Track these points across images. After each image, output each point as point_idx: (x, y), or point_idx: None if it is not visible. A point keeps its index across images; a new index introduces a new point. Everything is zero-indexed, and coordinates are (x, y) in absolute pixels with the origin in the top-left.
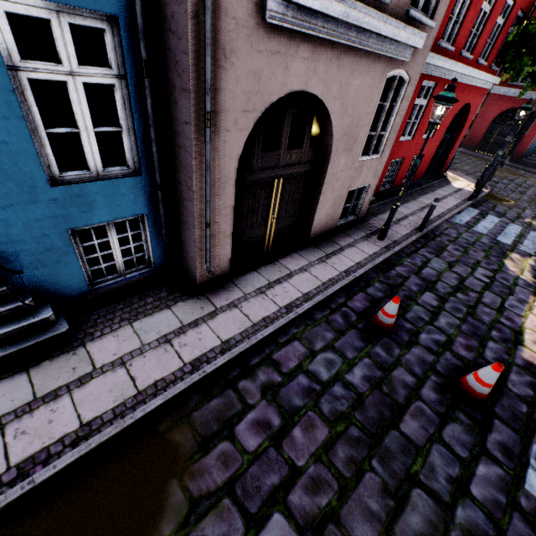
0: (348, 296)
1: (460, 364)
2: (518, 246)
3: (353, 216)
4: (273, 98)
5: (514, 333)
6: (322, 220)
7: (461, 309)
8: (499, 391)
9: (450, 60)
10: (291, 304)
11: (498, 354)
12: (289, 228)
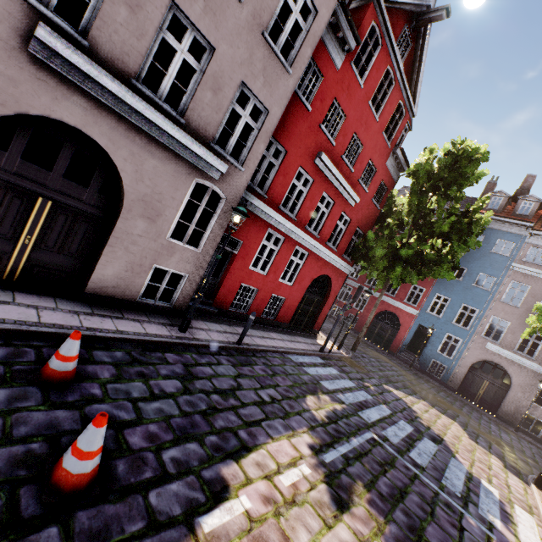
0: (58, 345)
1: (109, 447)
2: (337, 393)
3: (167, 303)
4: (35, 111)
5: (241, 447)
6: (109, 279)
7: (200, 406)
8: (125, 493)
9: (291, 223)
10: None
11: (187, 457)
12: (59, 268)
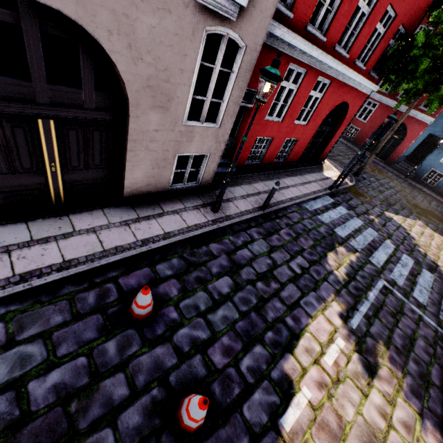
0: (127, 270)
1: (202, 373)
2: (350, 240)
3: (194, 182)
4: None
5: (291, 337)
6: (140, 180)
7: (251, 301)
8: (227, 415)
9: (319, 49)
10: (34, 272)
11: (257, 362)
12: (93, 181)
